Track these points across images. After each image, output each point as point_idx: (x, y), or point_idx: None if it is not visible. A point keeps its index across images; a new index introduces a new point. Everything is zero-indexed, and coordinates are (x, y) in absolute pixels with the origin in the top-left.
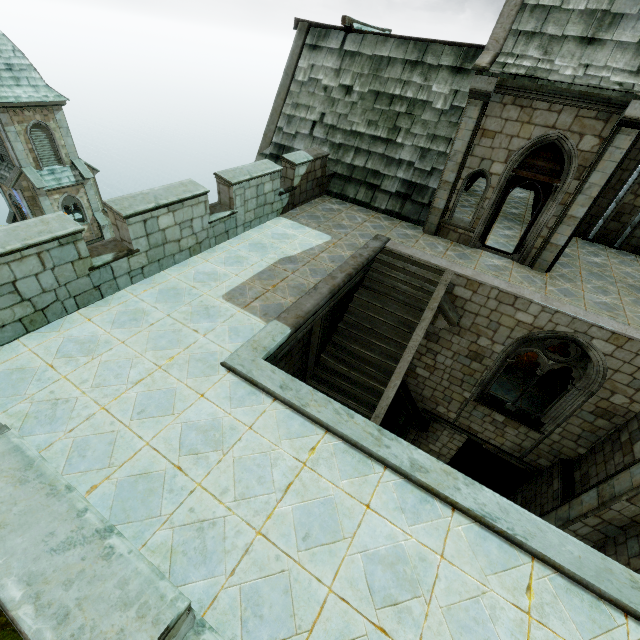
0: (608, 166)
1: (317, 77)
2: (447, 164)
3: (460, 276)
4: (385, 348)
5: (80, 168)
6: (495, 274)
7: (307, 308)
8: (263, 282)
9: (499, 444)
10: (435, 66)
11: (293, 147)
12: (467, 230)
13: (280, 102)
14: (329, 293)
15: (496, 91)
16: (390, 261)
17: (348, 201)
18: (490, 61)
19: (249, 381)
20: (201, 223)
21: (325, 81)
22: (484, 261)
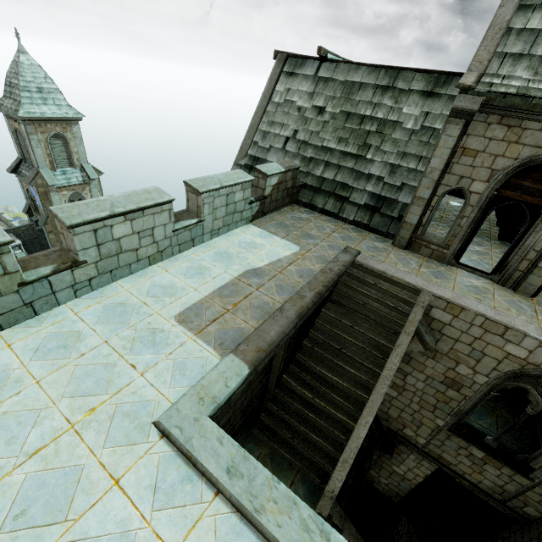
0: None
1: (292, 99)
2: (422, 180)
3: (439, 298)
4: (355, 374)
5: (88, 170)
6: (477, 297)
7: (270, 337)
8: (223, 299)
9: (476, 481)
10: (406, 90)
11: (266, 159)
12: (441, 247)
13: (257, 120)
14: (297, 317)
15: (480, 110)
16: (360, 276)
17: (316, 210)
18: (475, 80)
19: (186, 457)
20: (164, 231)
21: (299, 102)
22: (461, 281)
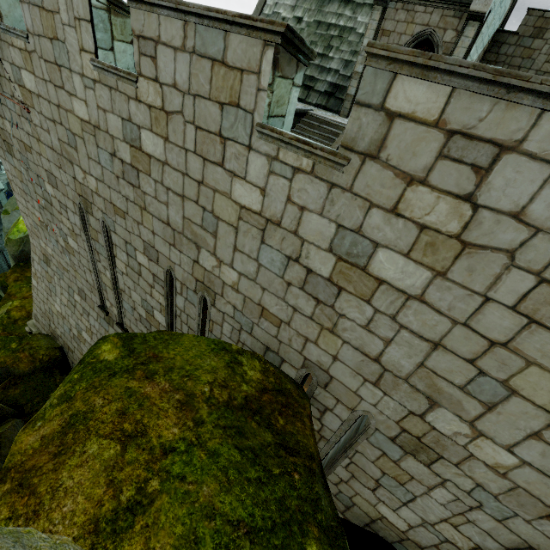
0: (461, 51)
1: (279, 11)
2: (358, 58)
3: None
4: None
5: None
6: None
7: None
8: None
9: None
10: (361, 4)
11: None
12: None
13: None
14: None
15: None
16: (310, 121)
17: None
18: None
19: None
20: None
21: (284, 14)
22: None
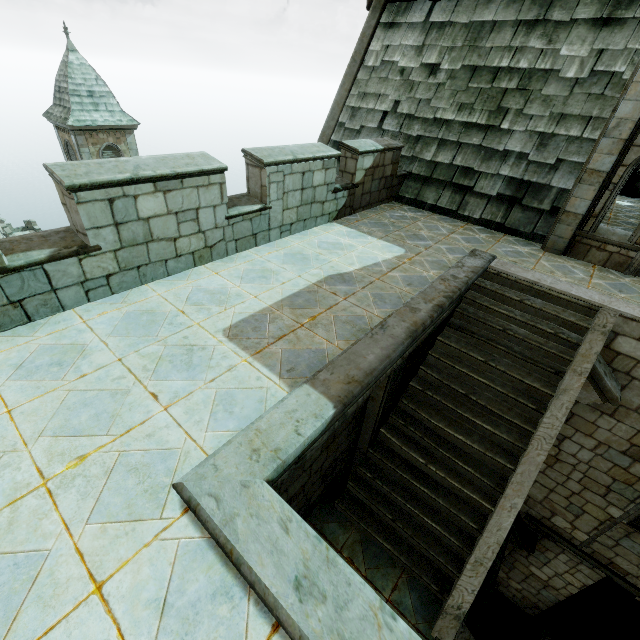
0: None
1: (392, 59)
2: (600, 142)
3: (631, 320)
4: (491, 432)
5: None
6: None
7: (368, 363)
8: (296, 310)
9: None
10: (565, 22)
11: None
12: (625, 247)
13: (344, 93)
14: (408, 337)
15: None
16: (497, 289)
17: (425, 208)
18: None
19: (223, 550)
20: (213, 217)
21: (402, 62)
22: None
